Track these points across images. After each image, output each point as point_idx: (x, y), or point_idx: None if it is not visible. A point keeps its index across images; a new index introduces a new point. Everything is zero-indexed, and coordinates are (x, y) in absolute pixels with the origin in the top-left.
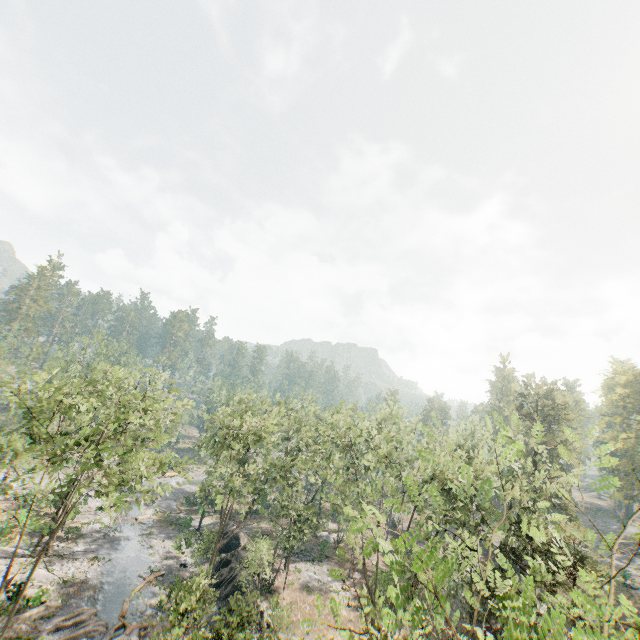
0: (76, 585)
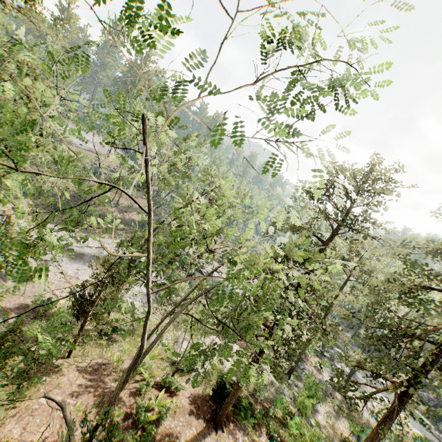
0: None
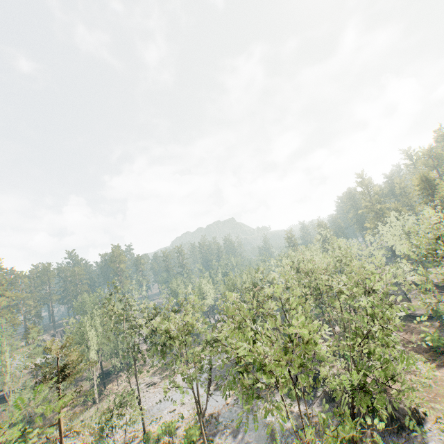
0: None
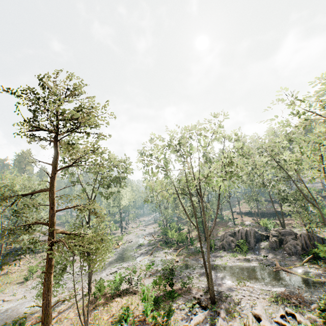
0: (283, 297)
